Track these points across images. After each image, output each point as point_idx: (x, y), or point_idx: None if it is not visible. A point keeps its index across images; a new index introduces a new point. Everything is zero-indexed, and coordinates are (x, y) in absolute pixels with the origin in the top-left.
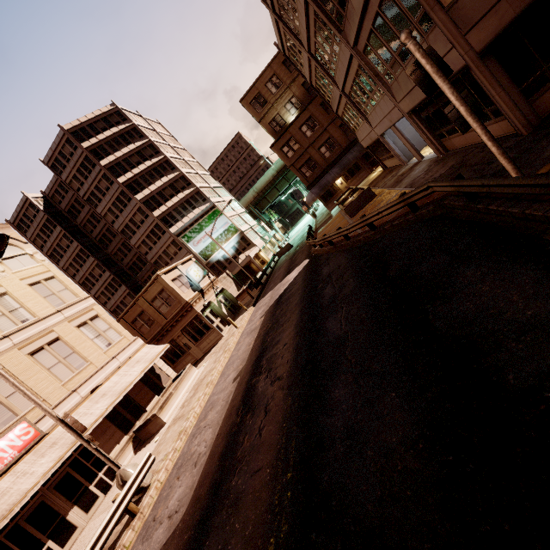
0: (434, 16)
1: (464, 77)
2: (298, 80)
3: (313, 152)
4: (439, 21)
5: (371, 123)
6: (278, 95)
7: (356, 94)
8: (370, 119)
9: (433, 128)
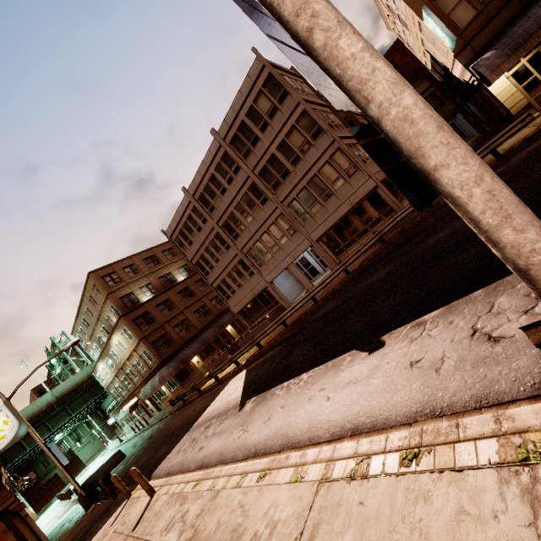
0: (361, 164)
1: (368, 199)
2: (156, 274)
3: (169, 328)
4: (364, 166)
5: (264, 272)
6: (135, 279)
7: (257, 249)
8: (264, 268)
9: (333, 249)
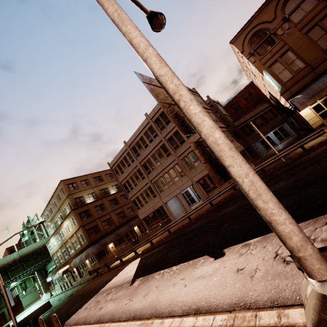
0: None
1: None
2: (99, 187)
3: (99, 222)
4: None
5: (162, 196)
6: (86, 188)
7: (160, 181)
8: (163, 194)
9: (205, 188)
